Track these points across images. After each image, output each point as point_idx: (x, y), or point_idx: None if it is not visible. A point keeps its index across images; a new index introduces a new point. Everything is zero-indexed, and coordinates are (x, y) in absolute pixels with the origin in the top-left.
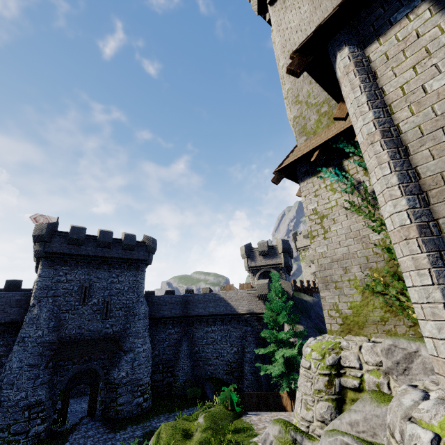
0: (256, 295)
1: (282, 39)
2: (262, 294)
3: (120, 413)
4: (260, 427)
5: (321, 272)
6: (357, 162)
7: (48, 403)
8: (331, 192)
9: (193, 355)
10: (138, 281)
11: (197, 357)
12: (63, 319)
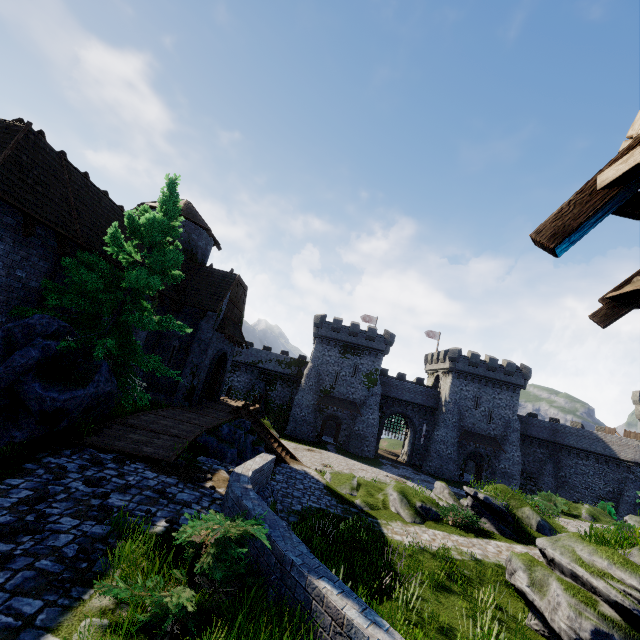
0: None
1: None
2: None
3: None
4: None
5: None
6: None
7: (458, 462)
8: None
9: (558, 478)
10: (513, 402)
11: (562, 480)
12: (464, 415)
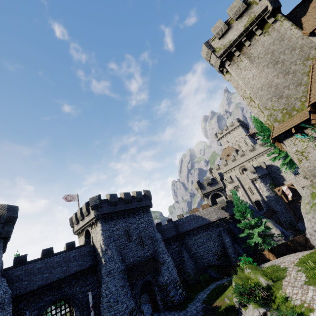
0: (218, 208)
1: (244, 82)
2: (223, 206)
3: (174, 302)
4: (276, 263)
5: (310, 173)
6: (313, 130)
7: (136, 308)
8: (302, 142)
9: (192, 257)
10: (150, 219)
11: (195, 257)
12: (123, 254)
